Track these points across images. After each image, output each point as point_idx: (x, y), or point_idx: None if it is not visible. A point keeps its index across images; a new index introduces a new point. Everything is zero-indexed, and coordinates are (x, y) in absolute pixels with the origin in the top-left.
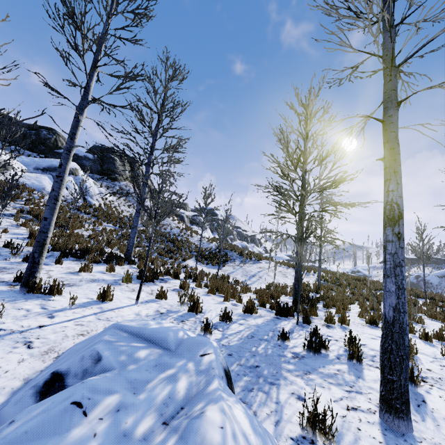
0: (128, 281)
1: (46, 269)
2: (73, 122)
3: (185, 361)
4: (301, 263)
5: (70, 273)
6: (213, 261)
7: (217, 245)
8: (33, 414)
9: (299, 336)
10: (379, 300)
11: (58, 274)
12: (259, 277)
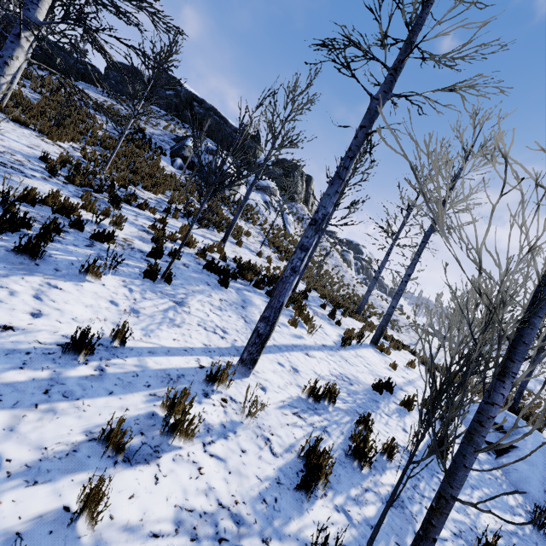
0: (395, 348)
1: (348, 322)
2: (422, 245)
3: (540, 438)
4: None
5: (360, 330)
6: (389, 325)
7: None
8: (531, 440)
9: None
10: None
11: (358, 329)
12: (438, 359)
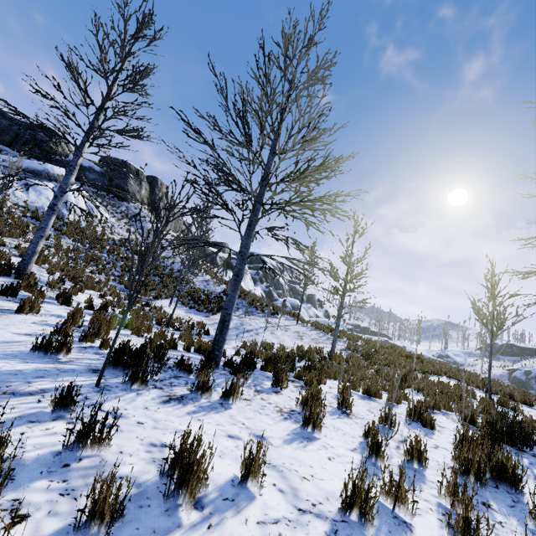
0: None
1: None
2: None
3: None
4: (142, 267)
5: None
6: (205, 307)
7: (225, 288)
8: None
9: (25, 403)
10: (407, 384)
11: None
12: (255, 334)
